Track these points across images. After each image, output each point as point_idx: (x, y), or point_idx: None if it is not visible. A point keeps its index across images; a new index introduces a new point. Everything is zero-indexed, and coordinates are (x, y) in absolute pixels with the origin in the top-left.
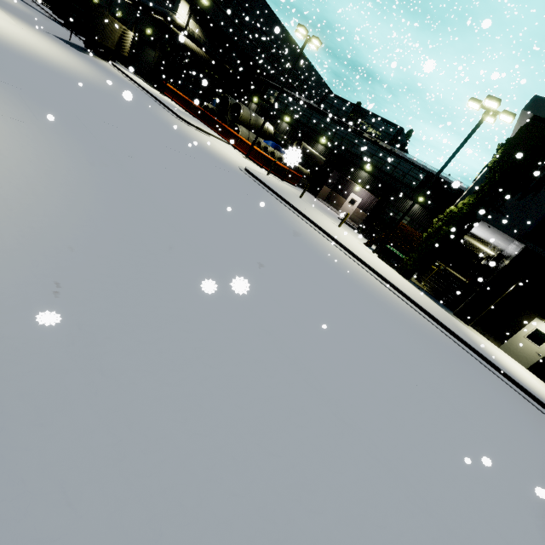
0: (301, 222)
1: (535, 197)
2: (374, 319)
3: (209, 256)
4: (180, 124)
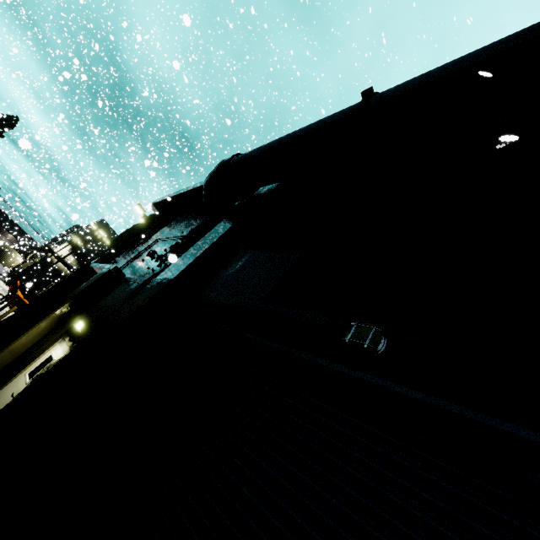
0: None
1: (143, 246)
2: None
3: None
4: None
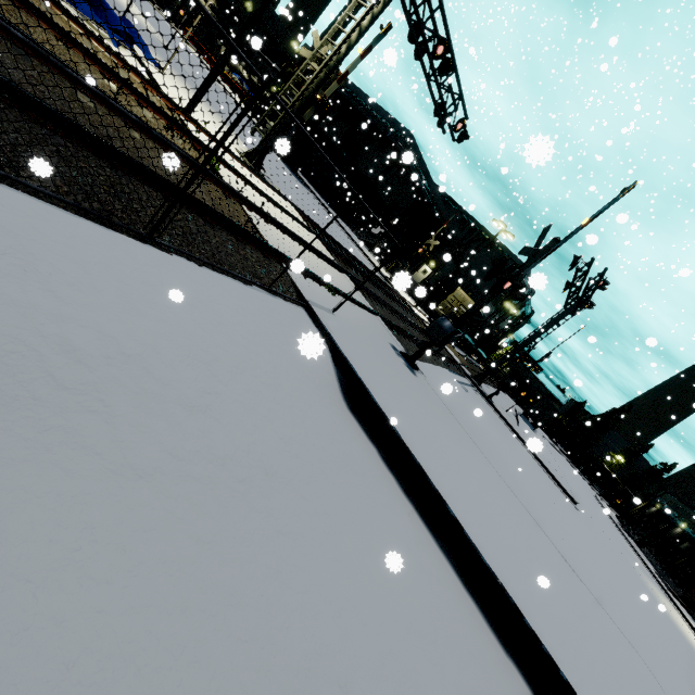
0: (207, 70)
1: None
2: (194, 61)
3: (143, 6)
4: (173, 29)
